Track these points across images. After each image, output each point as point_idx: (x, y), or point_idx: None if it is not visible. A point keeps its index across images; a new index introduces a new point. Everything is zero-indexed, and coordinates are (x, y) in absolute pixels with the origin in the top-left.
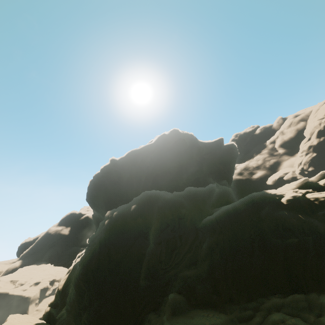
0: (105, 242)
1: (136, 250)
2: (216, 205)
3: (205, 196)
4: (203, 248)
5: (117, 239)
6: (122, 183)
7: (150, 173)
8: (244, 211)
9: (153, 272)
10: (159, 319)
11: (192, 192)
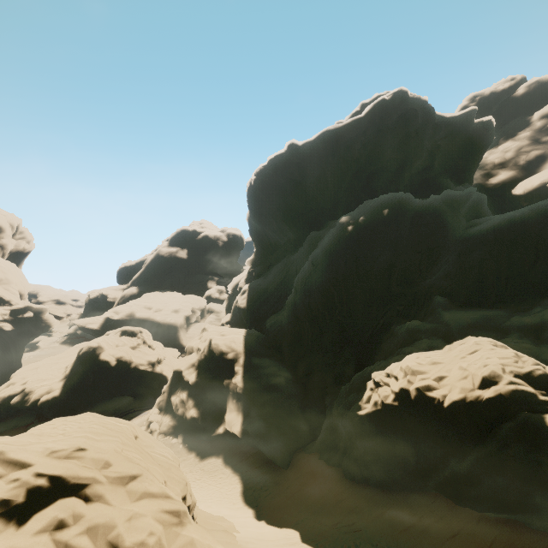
0: (353, 249)
1: (382, 261)
2: (464, 218)
3: (461, 203)
4: (471, 258)
5: (369, 247)
6: (307, 183)
7: (362, 170)
8: (533, 220)
9: (409, 280)
10: (411, 319)
11: (450, 197)
